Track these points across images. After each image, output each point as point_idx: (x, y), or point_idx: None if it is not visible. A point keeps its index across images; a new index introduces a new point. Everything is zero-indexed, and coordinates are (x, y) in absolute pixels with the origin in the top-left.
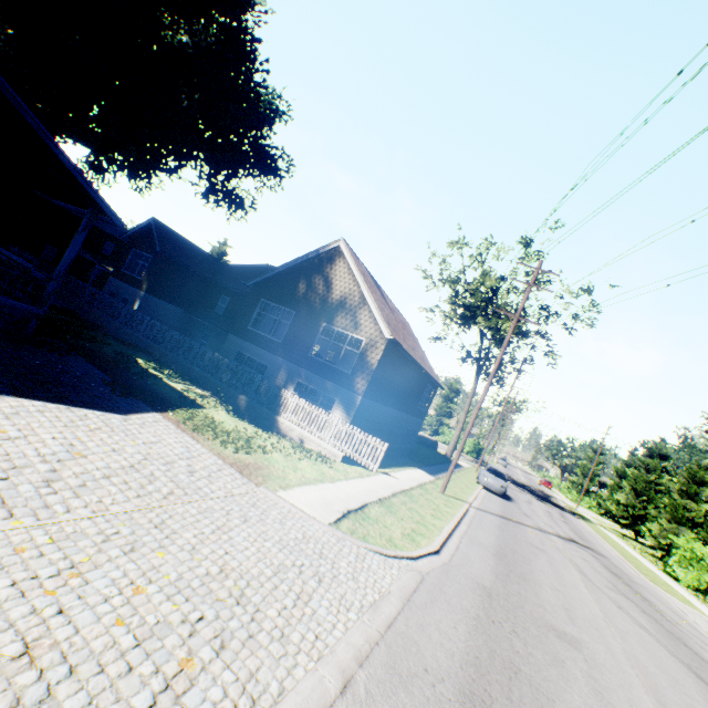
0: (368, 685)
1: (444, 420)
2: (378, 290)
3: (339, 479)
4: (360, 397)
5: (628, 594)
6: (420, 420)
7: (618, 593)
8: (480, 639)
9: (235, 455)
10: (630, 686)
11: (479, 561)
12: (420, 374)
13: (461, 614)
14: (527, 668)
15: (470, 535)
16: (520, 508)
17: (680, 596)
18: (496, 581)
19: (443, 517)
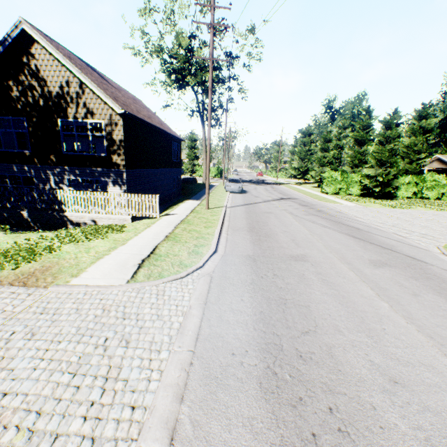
0: (193, 415)
1: (195, 163)
2: (95, 72)
3: (129, 239)
4: (124, 171)
5: (314, 213)
6: (179, 169)
7: (310, 215)
8: (259, 297)
9: (15, 271)
10: (334, 265)
11: (242, 241)
12: (164, 136)
13: (243, 287)
14: (289, 295)
15: (232, 227)
16: (252, 194)
17: (331, 201)
18: (255, 248)
19: (212, 225)
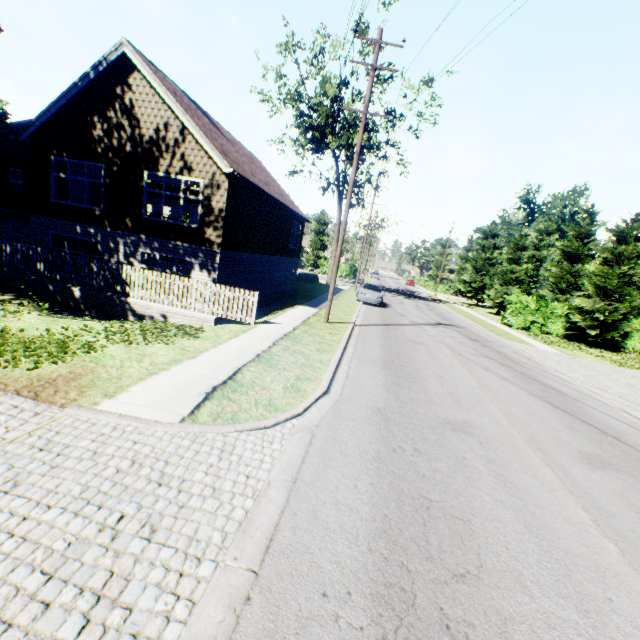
0: None
1: (320, 254)
2: (206, 117)
3: (204, 350)
4: (218, 251)
5: (488, 354)
6: (296, 259)
7: (482, 356)
8: (385, 486)
9: (32, 373)
10: (518, 449)
11: (370, 381)
12: (282, 211)
13: (361, 462)
14: (437, 494)
15: (358, 356)
16: (396, 311)
17: (517, 339)
18: (389, 396)
19: (329, 348)
